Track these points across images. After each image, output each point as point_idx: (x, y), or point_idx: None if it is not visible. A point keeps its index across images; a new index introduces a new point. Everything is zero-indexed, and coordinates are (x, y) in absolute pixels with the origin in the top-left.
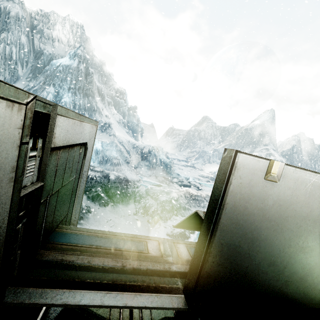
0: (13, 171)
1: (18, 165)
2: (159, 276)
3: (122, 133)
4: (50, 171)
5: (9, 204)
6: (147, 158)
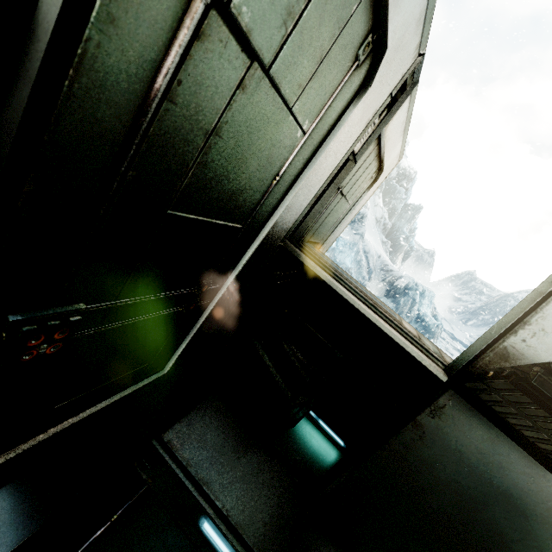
0: (372, 116)
1: (376, 114)
2: (415, 341)
3: (375, 239)
4: (360, 160)
5: (350, 146)
6: (396, 297)
